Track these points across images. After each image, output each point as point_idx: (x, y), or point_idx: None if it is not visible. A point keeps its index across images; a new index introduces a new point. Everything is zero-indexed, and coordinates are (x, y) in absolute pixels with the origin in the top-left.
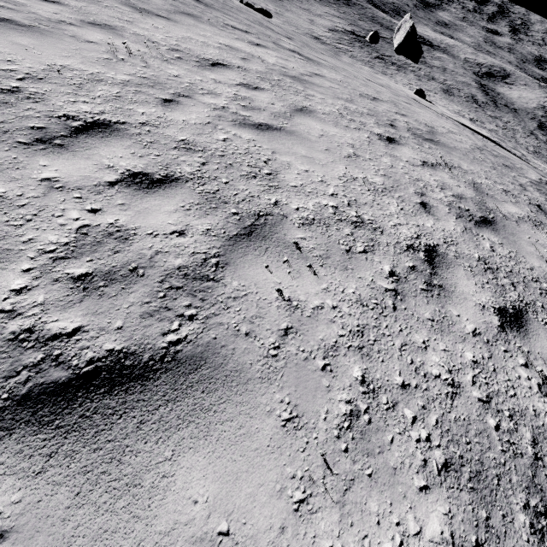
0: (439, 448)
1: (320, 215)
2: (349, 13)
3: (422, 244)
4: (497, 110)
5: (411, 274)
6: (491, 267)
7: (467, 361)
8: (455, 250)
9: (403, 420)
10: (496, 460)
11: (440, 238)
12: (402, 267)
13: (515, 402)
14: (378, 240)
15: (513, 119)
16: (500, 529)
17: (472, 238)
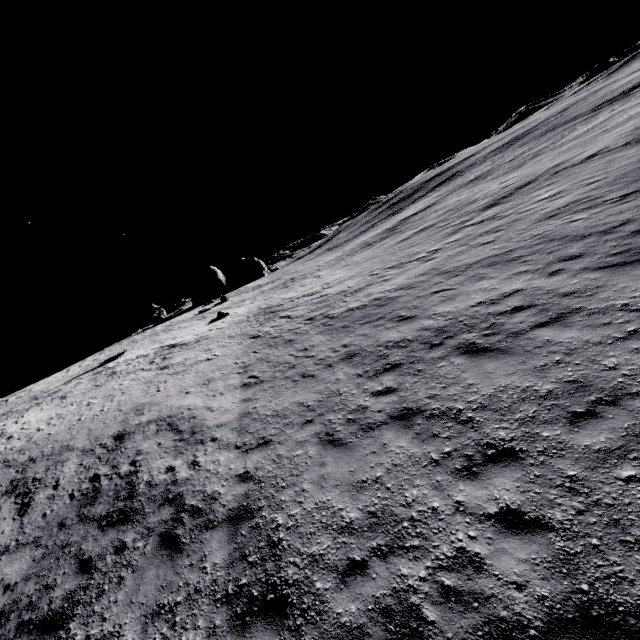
0: None
1: None
2: (479, 168)
3: None
4: (607, 156)
5: None
6: None
7: None
8: None
9: None
10: None
11: None
12: None
13: None
14: None
15: None
16: None
17: None
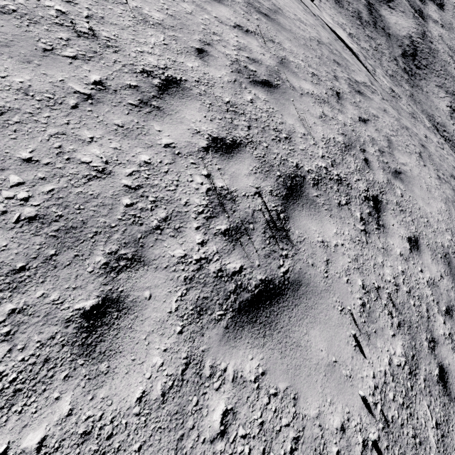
0: (36, 207)
1: (29, 11)
2: None
3: (166, 74)
4: (375, 31)
5: (126, 90)
6: (236, 110)
7: (137, 160)
8: (205, 90)
9: (2, 182)
10: (105, 223)
11: (194, 77)
12: (119, 83)
13: (169, 194)
14: (104, 55)
15: (385, 42)
16: (63, 262)
17: (235, 88)
